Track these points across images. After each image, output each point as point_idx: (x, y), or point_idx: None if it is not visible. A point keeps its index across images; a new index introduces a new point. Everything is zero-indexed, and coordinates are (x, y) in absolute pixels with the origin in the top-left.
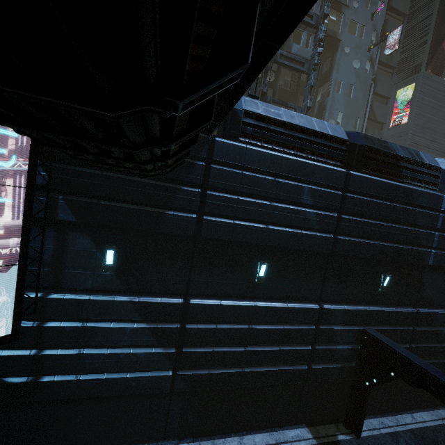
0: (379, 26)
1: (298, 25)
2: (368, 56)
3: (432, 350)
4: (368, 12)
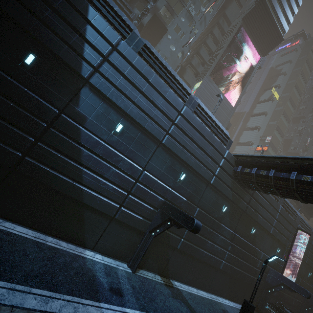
0: (193, 40)
1: (143, 1)
2: (182, 50)
3: (63, 162)
4: (189, 28)
